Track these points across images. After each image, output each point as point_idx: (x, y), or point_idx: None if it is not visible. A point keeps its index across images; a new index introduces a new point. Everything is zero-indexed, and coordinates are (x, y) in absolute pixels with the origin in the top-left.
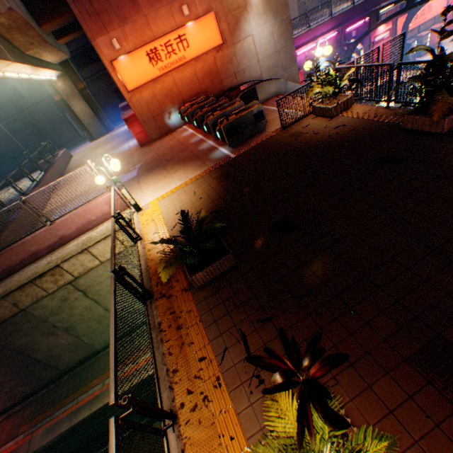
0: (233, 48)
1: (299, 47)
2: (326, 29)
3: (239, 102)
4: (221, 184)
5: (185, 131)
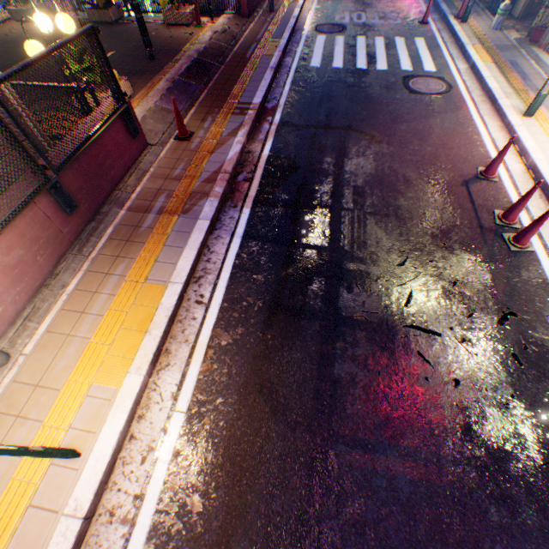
0: None
1: None
2: None
3: None
4: None
5: None
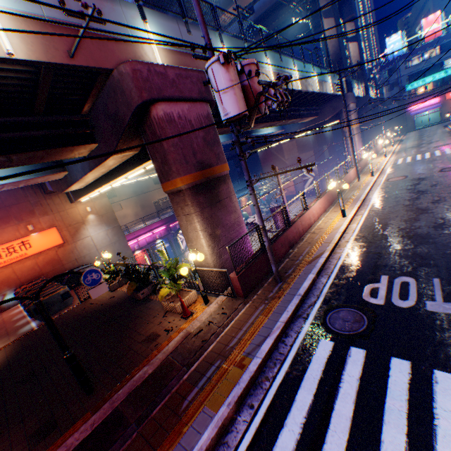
0: (75, 244)
1: (140, 235)
2: (159, 225)
3: (59, 284)
4: (10, 354)
5: (17, 308)
